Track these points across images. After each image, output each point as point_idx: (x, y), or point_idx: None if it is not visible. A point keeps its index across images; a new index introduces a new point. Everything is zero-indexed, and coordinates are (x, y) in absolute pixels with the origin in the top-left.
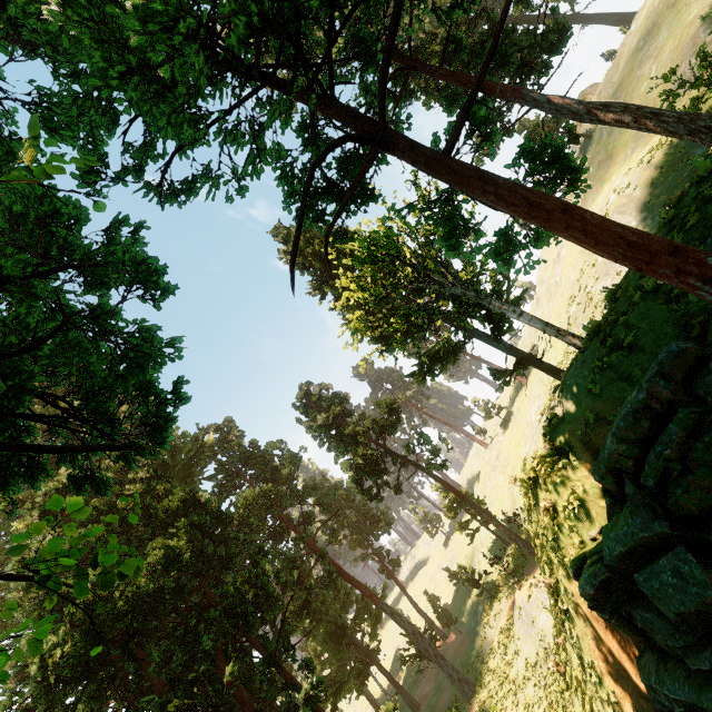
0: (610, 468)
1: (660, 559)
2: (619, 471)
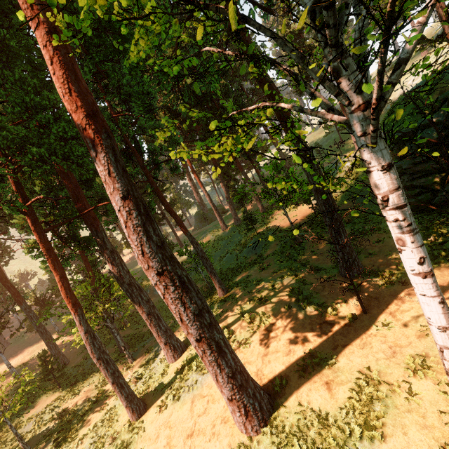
0: (444, 98)
1: (431, 128)
2: (446, 100)
